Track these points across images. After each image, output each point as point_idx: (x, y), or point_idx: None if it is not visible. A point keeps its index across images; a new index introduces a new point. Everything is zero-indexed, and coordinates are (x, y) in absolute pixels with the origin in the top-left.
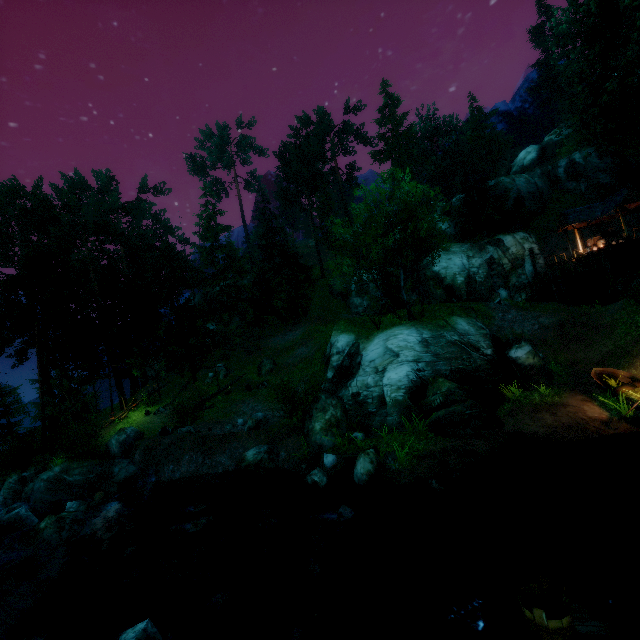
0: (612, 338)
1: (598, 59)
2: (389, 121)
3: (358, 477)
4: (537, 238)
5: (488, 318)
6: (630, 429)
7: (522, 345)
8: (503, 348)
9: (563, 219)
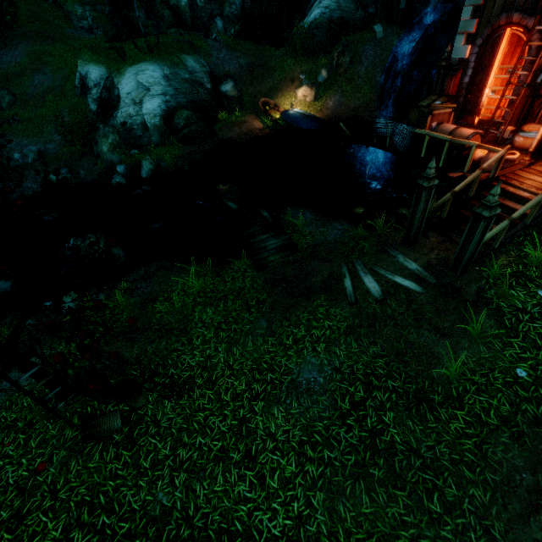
0: (273, 78)
1: None
2: None
3: (145, 174)
4: None
5: (208, 56)
6: (269, 132)
7: (229, 81)
8: (218, 84)
9: None
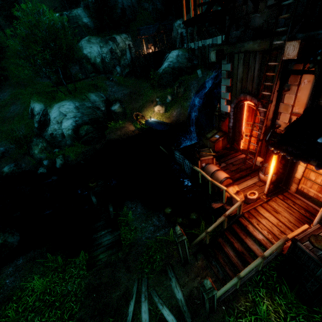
0: (142, 100)
1: None
2: None
3: (58, 166)
4: (132, 37)
5: (105, 91)
6: (138, 132)
7: (116, 104)
8: (110, 106)
9: (139, 32)
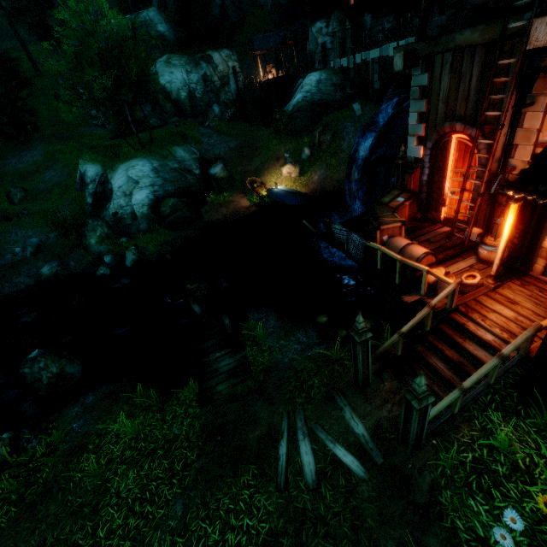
0: (260, 157)
1: None
2: None
3: (129, 264)
4: (239, 55)
5: (199, 143)
6: (255, 210)
7: (218, 164)
8: (207, 167)
9: (251, 45)
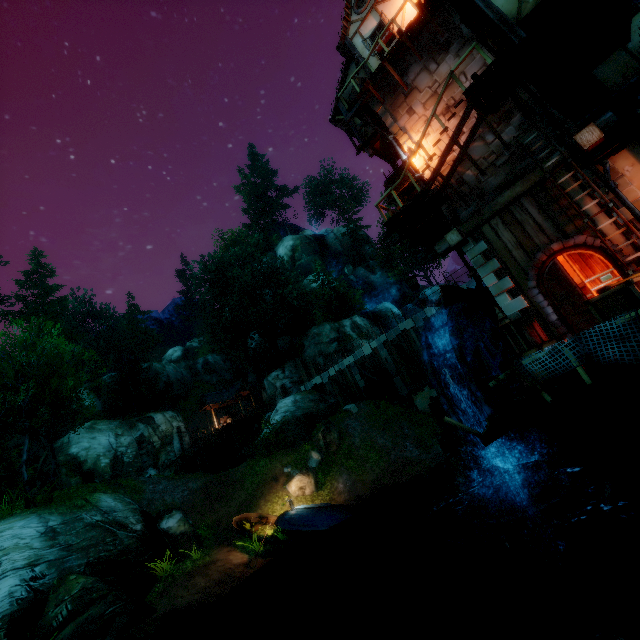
0: (244, 489)
1: (219, 297)
2: (36, 286)
3: None
4: (184, 418)
5: (138, 492)
6: (264, 562)
7: (174, 513)
8: (154, 521)
9: (203, 400)
